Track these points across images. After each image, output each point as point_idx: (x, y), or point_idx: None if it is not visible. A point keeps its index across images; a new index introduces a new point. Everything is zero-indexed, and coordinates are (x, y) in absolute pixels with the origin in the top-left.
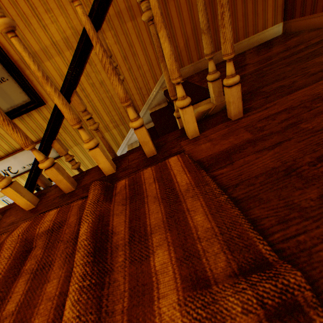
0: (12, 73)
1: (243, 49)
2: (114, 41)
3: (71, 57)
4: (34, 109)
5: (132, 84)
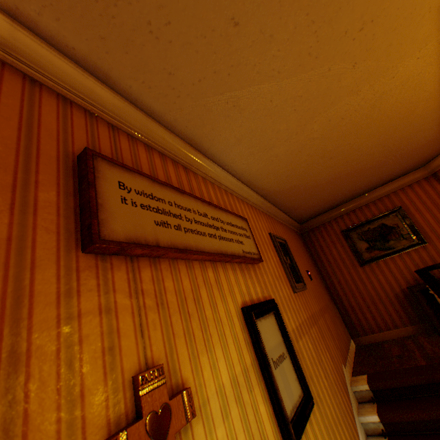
0: (289, 347)
1: (352, 353)
2: (318, 332)
3: (308, 339)
4: (308, 411)
5: (337, 376)
